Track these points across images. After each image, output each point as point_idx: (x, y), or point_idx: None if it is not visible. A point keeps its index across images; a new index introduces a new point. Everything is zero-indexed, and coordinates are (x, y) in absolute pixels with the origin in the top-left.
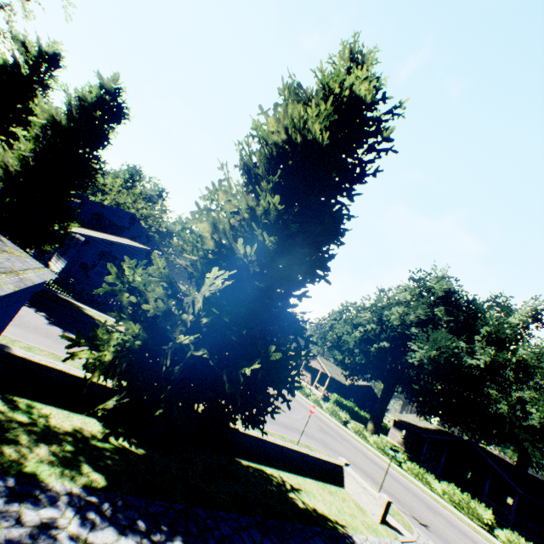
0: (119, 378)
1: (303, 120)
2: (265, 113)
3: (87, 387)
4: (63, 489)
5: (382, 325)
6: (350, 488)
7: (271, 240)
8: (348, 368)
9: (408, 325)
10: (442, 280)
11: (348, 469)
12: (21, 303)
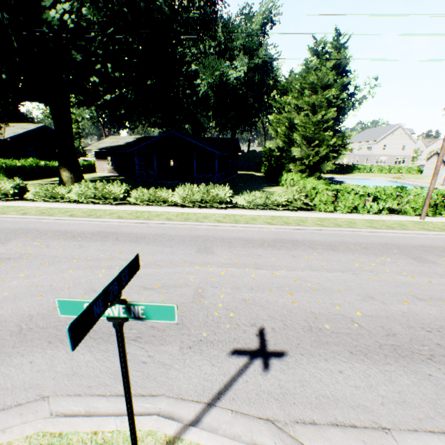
0: None
1: None
2: None
3: None
4: None
5: None
6: None
7: None
8: None
9: None
10: None
11: None
12: None
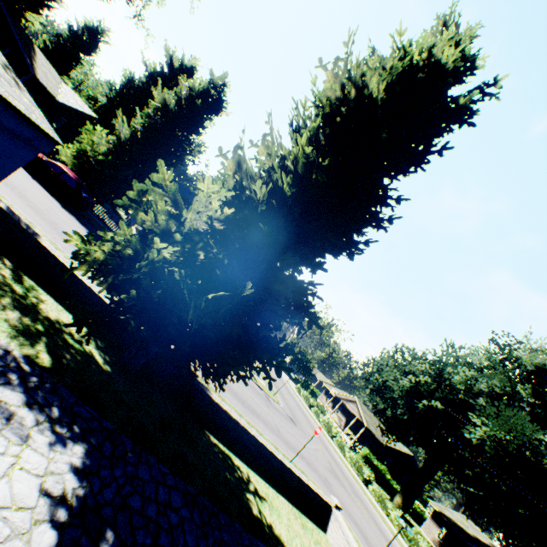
0: (109, 288)
1: (359, 68)
2: (323, 66)
3: (89, 296)
4: (5, 345)
5: (441, 383)
6: (332, 536)
7: (287, 181)
8: (388, 422)
9: (475, 393)
10: (535, 352)
11: (336, 513)
12: (20, 151)
